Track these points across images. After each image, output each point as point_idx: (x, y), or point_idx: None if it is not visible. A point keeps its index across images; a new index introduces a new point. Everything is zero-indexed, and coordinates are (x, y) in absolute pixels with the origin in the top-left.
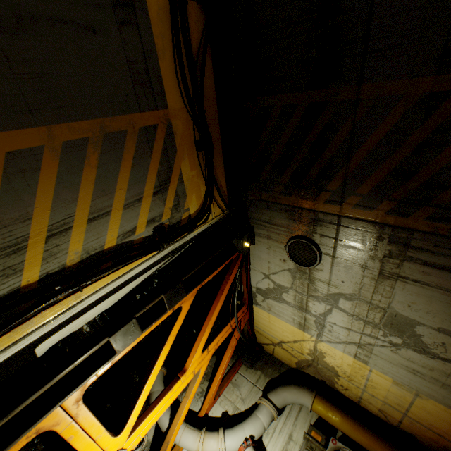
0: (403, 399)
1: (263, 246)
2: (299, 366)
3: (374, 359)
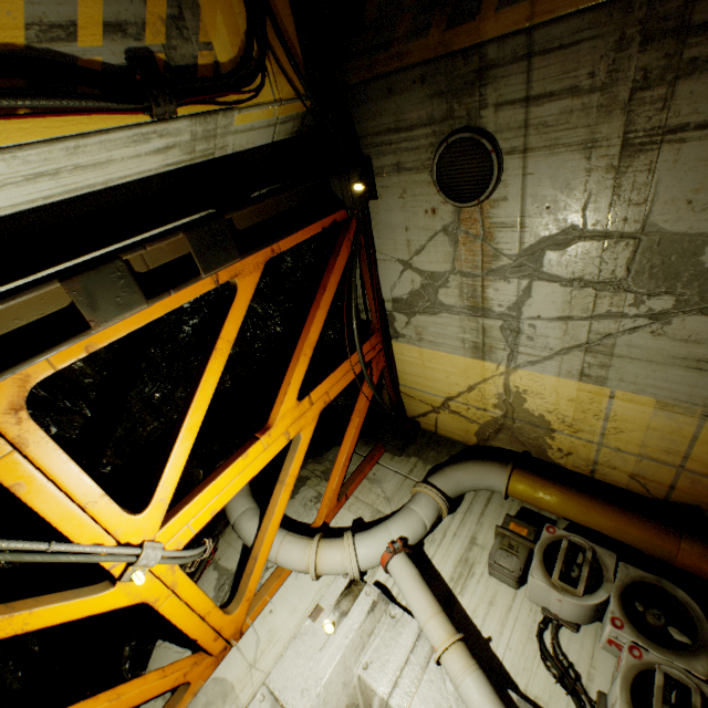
0: (677, 437)
1: (392, 197)
2: (481, 437)
3: (618, 368)
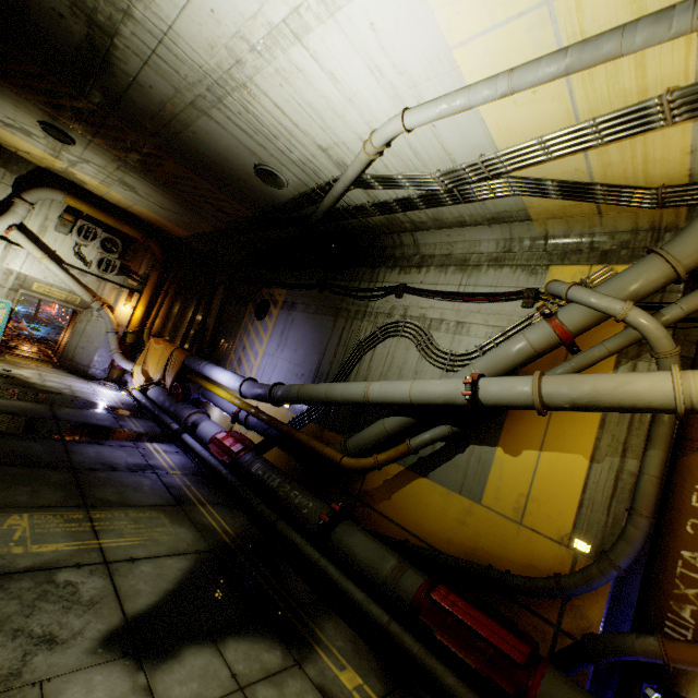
0: (129, 204)
1: (8, 106)
2: (50, 169)
3: (114, 189)
